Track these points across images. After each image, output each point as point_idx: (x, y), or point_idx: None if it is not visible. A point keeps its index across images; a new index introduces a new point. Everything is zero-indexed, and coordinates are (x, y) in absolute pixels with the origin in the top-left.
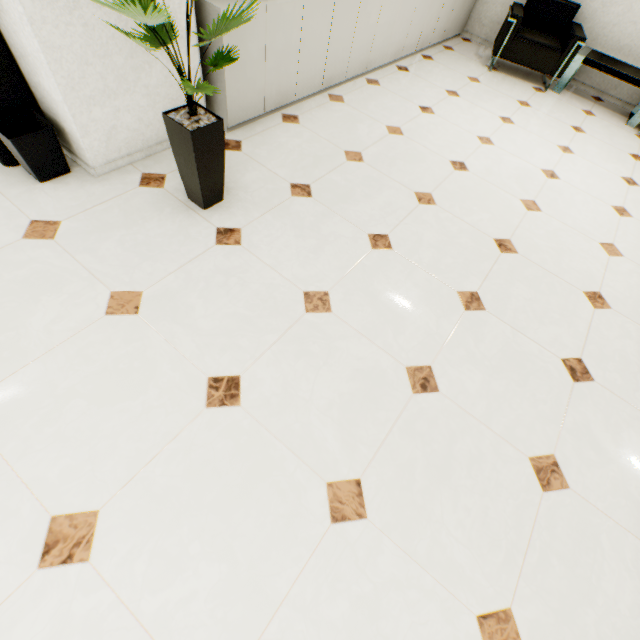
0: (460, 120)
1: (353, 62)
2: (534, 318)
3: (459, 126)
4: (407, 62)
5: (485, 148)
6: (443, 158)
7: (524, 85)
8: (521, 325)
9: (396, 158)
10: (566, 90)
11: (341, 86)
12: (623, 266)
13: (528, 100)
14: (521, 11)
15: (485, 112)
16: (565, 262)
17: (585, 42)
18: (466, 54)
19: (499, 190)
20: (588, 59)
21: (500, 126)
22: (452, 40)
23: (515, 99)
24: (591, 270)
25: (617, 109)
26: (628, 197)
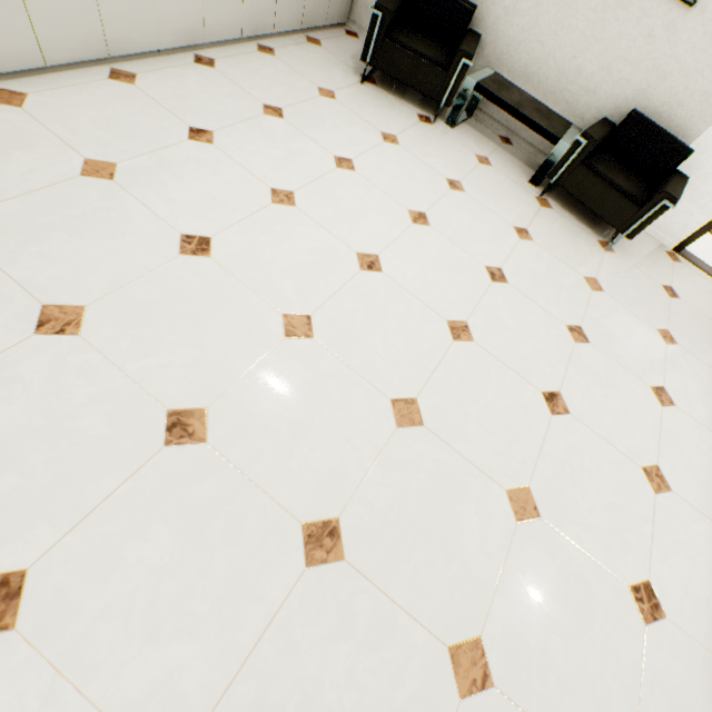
0: (257, 157)
1: (54, 35)
2: (142, 626)
3: (248, 168)
4: (222, 52)
5: (274, 211)
6: (171, 229)
7: (406, 110)
8: (91, 658)
9: (57, 227)
10: (467, 123)
11: (42, 76)
12: (414, 447)
13: (400, 133)
14: (396, 1)
15: (314, 147)
16: (302, 452)
17: (490, 61)
18: (339, 53)
19: (251, 295)
20: (481, 85)
21: (327, 172)
22: (328, 30)
23: (380, 130)
24: (347, 465)
25: (527, 157)
26: (482, 303)
